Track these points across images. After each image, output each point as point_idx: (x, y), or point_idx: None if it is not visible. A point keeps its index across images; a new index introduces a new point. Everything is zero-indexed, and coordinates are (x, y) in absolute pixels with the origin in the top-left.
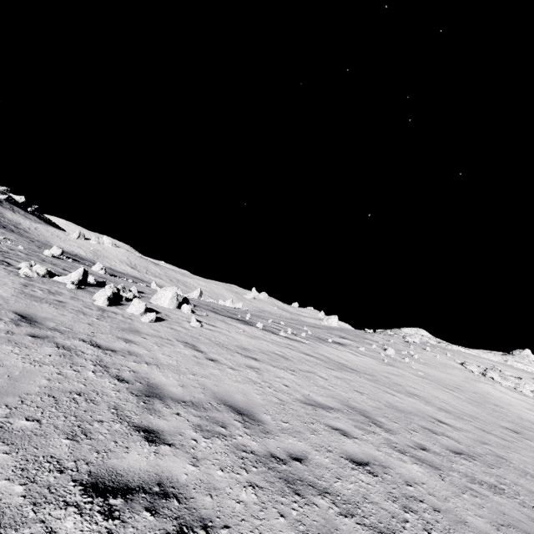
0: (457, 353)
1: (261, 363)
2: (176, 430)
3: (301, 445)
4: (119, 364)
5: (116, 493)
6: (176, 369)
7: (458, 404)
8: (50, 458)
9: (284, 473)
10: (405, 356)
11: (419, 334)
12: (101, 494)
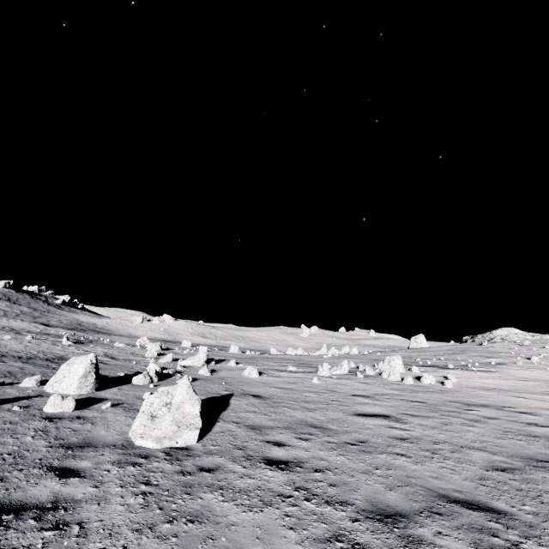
0: None
1: (543, 395)
2: None
3: None
4: (547, 413)
5: None
6: None
7: None
8: None
9: None
10: (545, 359)
11: (512, 333)
12: None
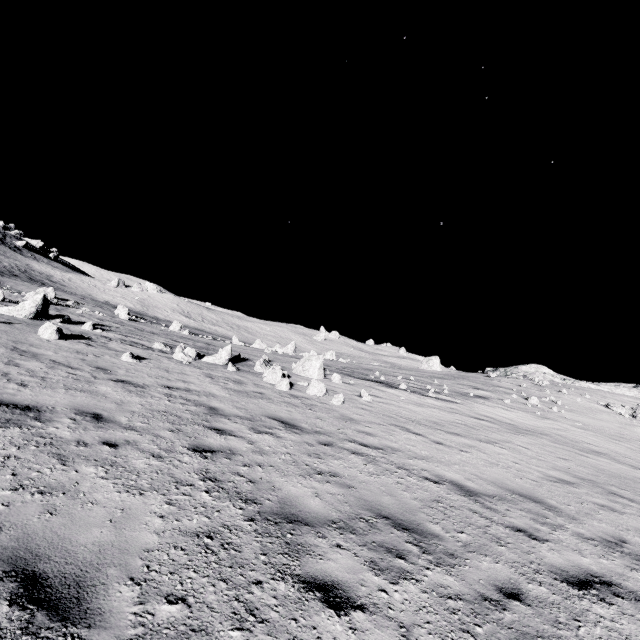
0: (592, 392)
1: (468, 439)
2: (531, 527)
3: (606, 527)
4: (406, 463)
5: (584, 585)
6: (438, 460)
7: (638, 457)
8: (518, 563)
9: (633, 555)
10: (548, 404)
11: (540, 371)
12: (579, 587)
